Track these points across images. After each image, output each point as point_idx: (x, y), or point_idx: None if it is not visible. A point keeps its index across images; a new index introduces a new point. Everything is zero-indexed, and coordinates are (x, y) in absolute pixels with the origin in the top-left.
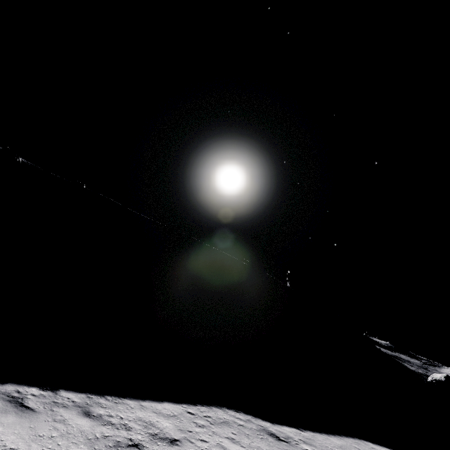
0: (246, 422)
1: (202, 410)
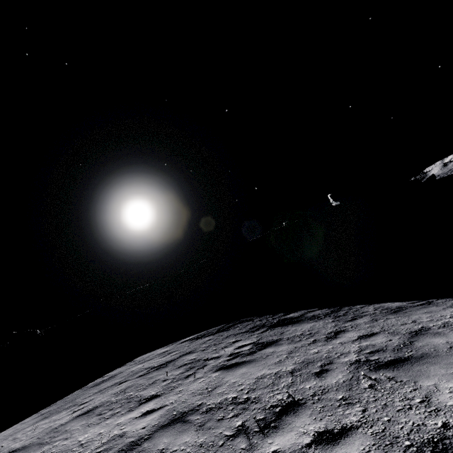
0: None
1: None
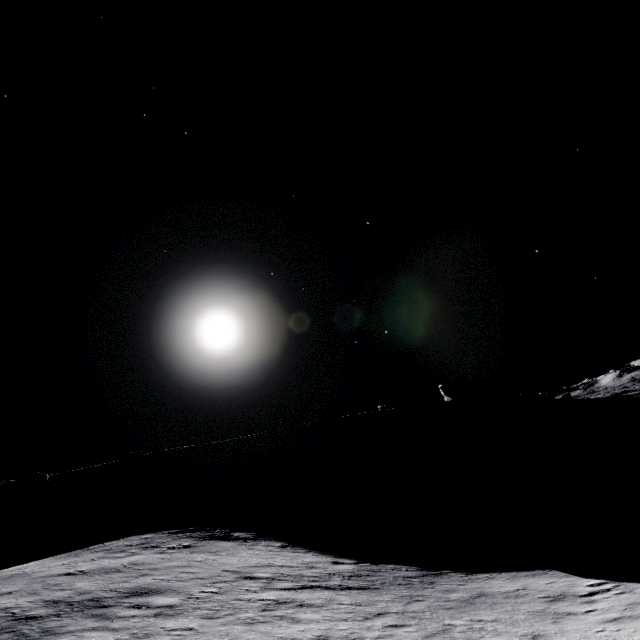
0: None
1: None
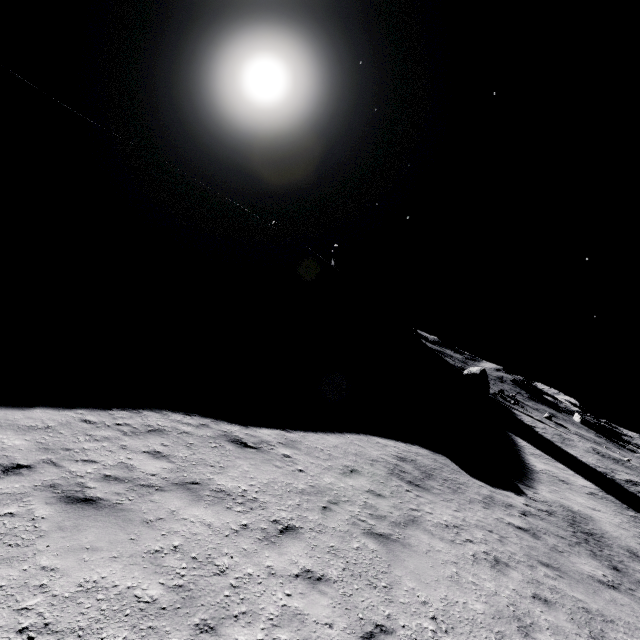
0: (197, 428)
1: (118, 417)
